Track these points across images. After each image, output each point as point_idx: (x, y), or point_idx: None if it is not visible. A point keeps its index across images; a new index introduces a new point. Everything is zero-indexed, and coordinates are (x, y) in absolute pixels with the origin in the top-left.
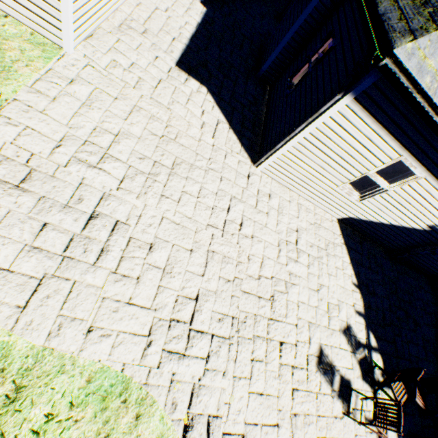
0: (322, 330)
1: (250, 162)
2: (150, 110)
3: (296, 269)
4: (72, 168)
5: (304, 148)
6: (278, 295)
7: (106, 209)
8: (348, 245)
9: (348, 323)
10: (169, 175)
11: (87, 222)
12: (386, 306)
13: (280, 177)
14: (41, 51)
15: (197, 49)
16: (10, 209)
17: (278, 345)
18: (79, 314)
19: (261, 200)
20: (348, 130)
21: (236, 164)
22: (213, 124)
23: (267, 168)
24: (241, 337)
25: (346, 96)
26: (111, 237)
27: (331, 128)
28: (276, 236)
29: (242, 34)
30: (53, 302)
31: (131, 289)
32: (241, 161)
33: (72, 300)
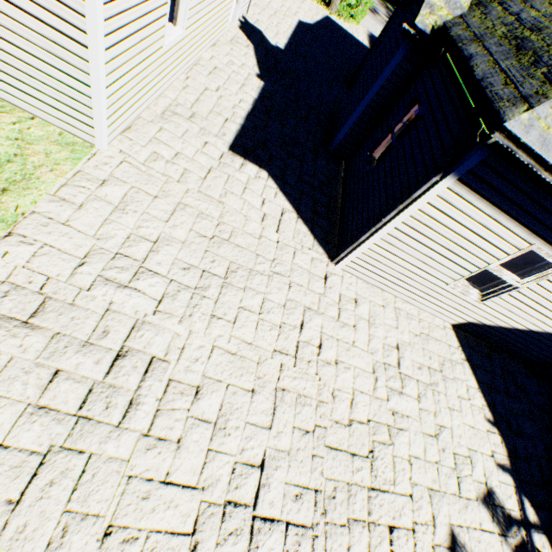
0: (451, 501)
1: (326, 258)
2: (197, 206)
3: (402, 405)
4: (98, 290)
5: (397, 240)
6: (380, 449)
7: (138, 342)
8: (471, 361)
9: (489, 485)
10: (221, 287)
11: (112, 363)
12: (541, 452)
13: (368, 275)
14: (69, 152)
15: (254, 128)
16: (13, 355)
17: (386, 532)
18: (94, 506)
19: (344, 308)
20: (454, 216)
21: (308, 263)
22: (277, 214)
23: (350, 264)
24: (329, 523)
25: (446, 177)
26: (143, 381)
27: (430, 215)
28: (370, 358)
29: (307, 105)
30: (58, 490)
31: (169, 459)
32: (315, 259)
33: (86, 484)
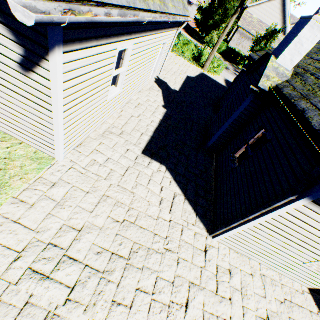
0: None
1: (205, 232)
2: (115, 197)
3: None
4: (24, 282)
5: (261, 230)
6: None
7: None
8: None
9: None
10: (124, 268)
11: None
12: None
13: (238, 247)
14: (37, 164)
15: (159, 137)
16: None
17: None
18: None
19: (221, 279)
20: (309, 222)
21: (192, 238)
22: (171, 198)
23: (224, 239)
24: None
25: (302, 199)
26: None
27: (289, 219)
28: None
29: (192, 120)
30: None
31: None
32: (197, 233)
33: None
